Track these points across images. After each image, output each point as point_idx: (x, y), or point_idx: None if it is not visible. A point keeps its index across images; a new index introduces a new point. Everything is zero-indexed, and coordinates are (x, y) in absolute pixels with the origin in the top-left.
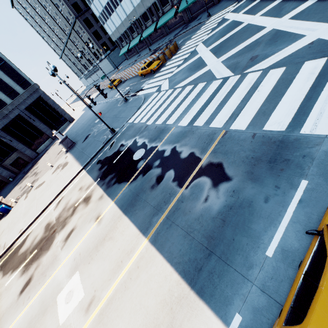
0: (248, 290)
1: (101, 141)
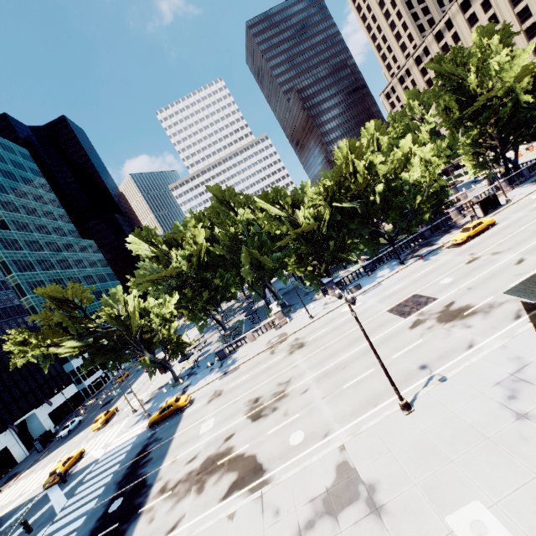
0: (176, 418)
1: None
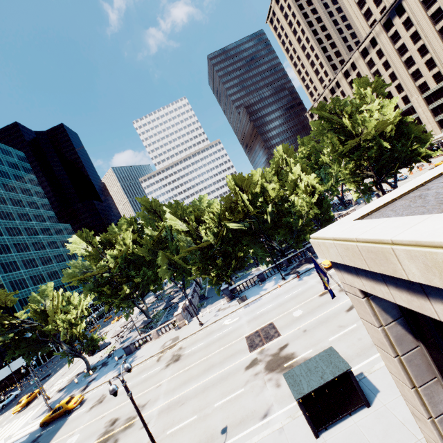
0: (62, 421)
1: None
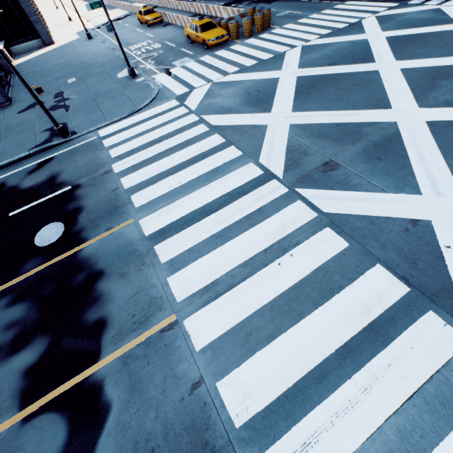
0: None
1: (37, 139)
